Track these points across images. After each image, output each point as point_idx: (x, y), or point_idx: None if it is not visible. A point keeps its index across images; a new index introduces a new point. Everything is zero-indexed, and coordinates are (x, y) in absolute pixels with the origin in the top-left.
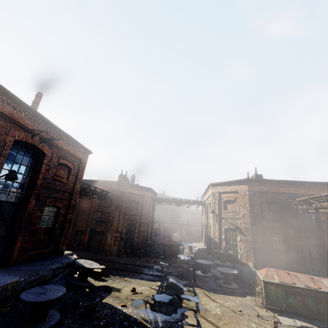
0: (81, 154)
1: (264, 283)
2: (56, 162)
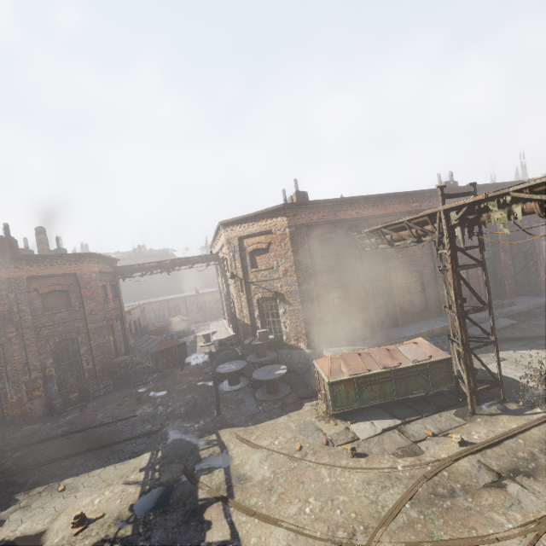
0: None
1: (329, 386)
2: None
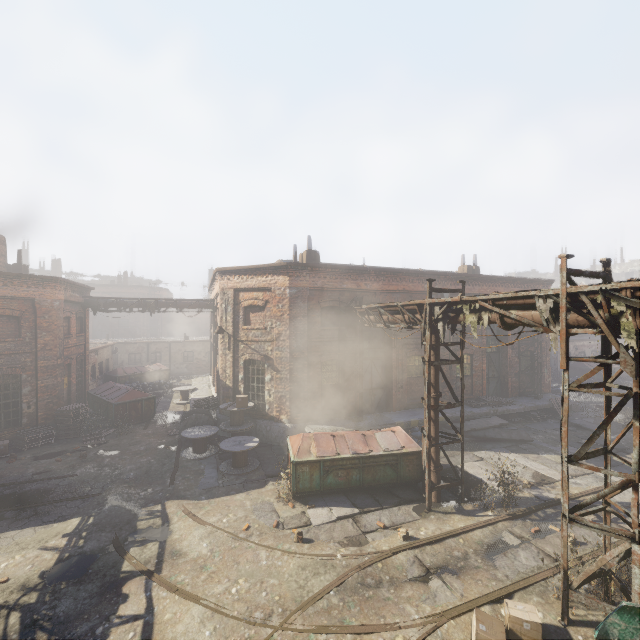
0: None
1: (293, 466)
2: None
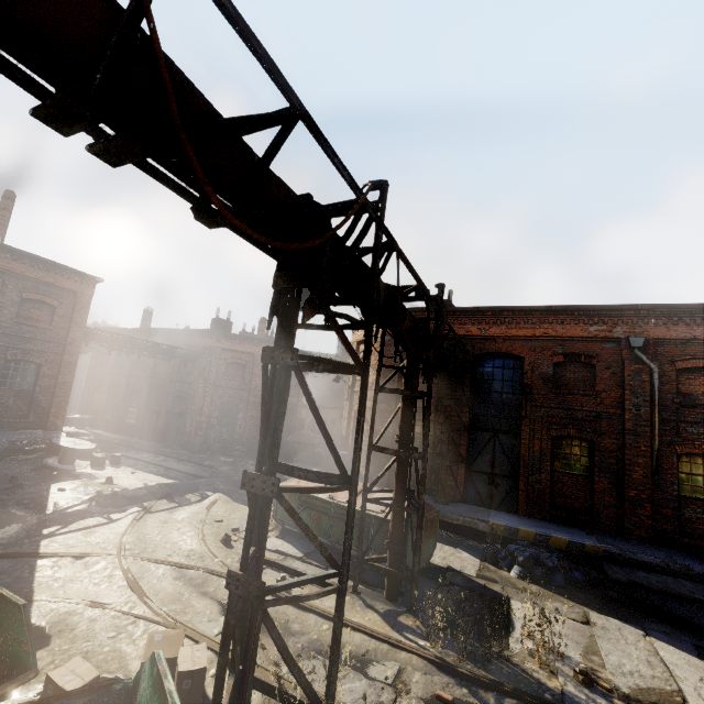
0: (75, 283)
1: None
2: (16, 297)
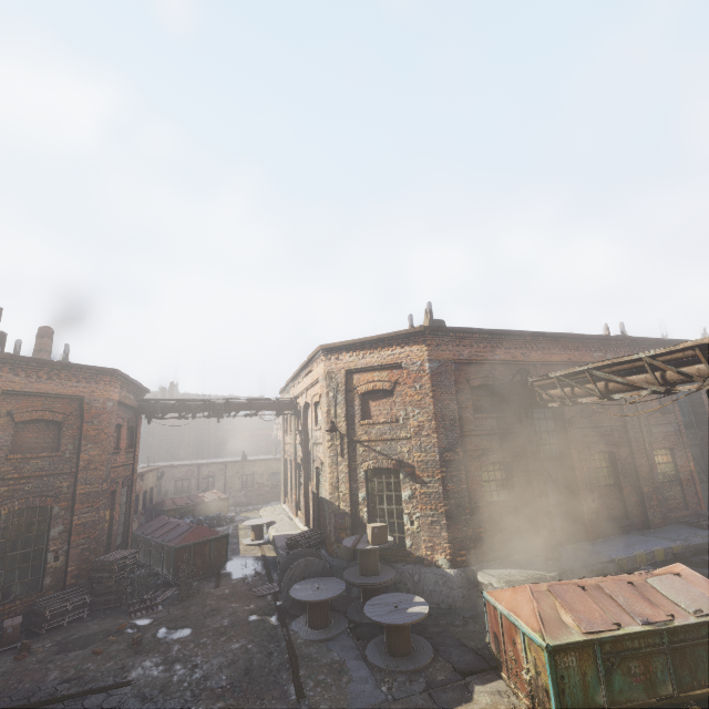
0: None
1: (550, 656)
2: None
